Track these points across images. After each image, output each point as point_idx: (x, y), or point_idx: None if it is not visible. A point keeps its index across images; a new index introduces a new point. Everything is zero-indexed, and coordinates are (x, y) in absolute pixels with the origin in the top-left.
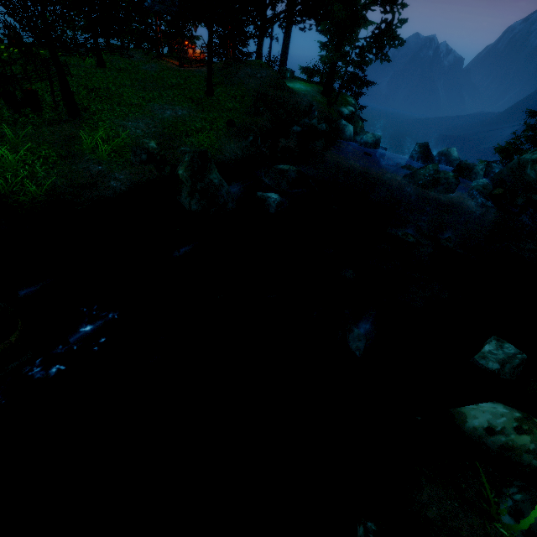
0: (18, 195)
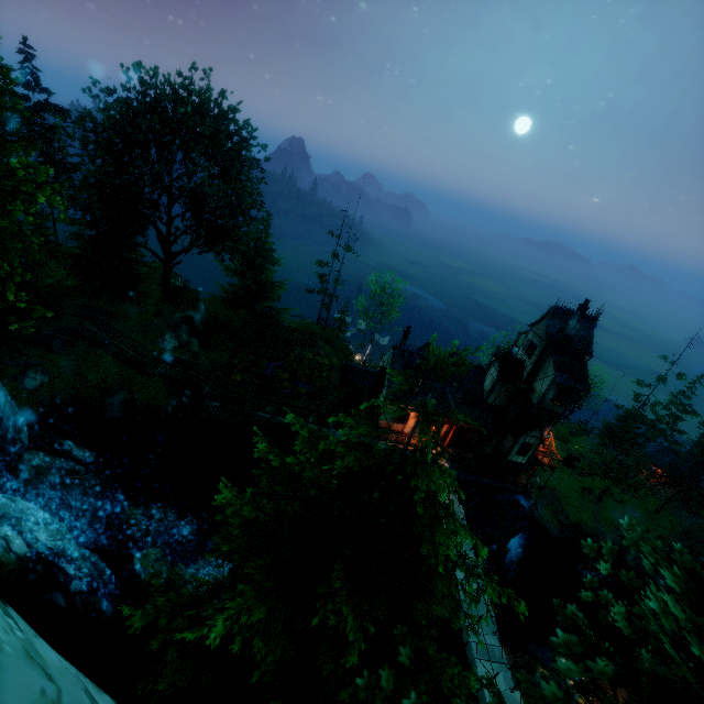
0: (583, 526)
